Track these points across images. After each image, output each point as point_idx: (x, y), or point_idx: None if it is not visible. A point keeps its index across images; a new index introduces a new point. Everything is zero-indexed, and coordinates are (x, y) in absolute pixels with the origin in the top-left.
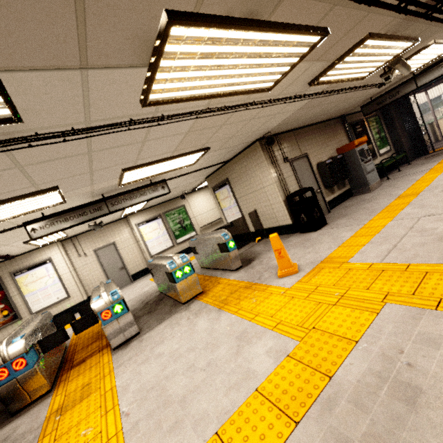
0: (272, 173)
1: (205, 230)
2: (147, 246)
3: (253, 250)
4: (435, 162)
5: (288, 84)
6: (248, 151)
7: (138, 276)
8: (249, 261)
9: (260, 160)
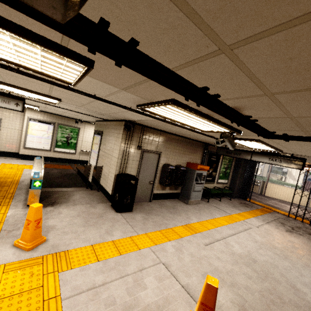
0: (120, 150)
1: (84, 155)
2: (26, 138)
3: (72, 195)
4: (239, 211)
5: (107, 93)
6: (118, 123)
7: (4, 154)
8: (51, 204)
9: (119, 135)
